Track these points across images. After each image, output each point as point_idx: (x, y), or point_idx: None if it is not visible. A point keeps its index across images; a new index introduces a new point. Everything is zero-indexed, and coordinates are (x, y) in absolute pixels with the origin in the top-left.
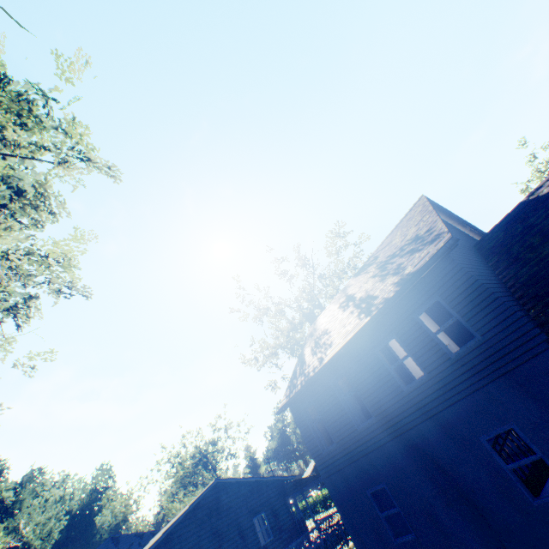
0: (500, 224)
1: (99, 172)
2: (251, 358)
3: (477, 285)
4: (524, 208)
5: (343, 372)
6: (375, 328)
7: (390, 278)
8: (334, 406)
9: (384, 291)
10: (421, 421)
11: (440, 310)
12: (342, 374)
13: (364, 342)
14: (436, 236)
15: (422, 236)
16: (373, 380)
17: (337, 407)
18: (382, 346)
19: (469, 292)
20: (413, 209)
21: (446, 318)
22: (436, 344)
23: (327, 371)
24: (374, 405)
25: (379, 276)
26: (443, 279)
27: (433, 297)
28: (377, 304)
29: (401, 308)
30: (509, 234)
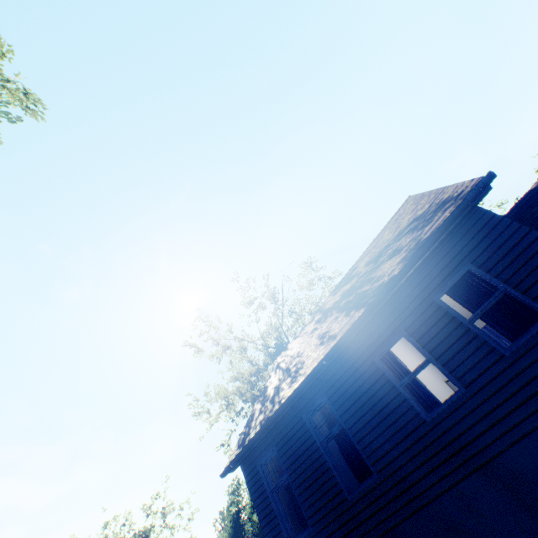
0: (508, 216)
1: (9, 96)
2: (203, 410)
3: (532, 237)
4: (537, 193)
5: (324, 399)
6: (372, 325)
7: (388, 262)
8: (310, 457)
9: (382, 275)
10: (463, 477)
11: (470, 290)
12: (322, 405)
13: (357, 349)
14: (451, 194)
15: (426, 209)
16: (372, 408)
17: (314, 458)
18: (384, 351)
19: (521, 249)
20: (401, 209)
21: (483, 299)
22: (474, 336)
23: (300, 401)
24: (375, 451)
25: (369, 271)
26: (475, 238)
27: (461, 266)
28: (375, 291)
29: (411, 290)
30: (526, 219)
